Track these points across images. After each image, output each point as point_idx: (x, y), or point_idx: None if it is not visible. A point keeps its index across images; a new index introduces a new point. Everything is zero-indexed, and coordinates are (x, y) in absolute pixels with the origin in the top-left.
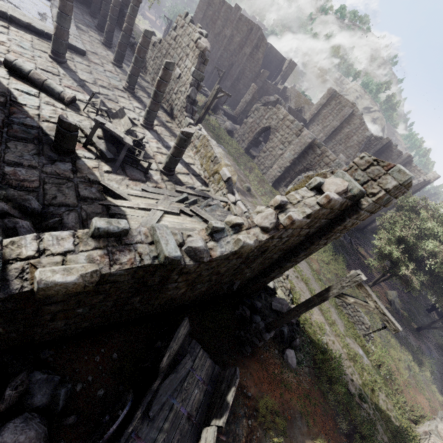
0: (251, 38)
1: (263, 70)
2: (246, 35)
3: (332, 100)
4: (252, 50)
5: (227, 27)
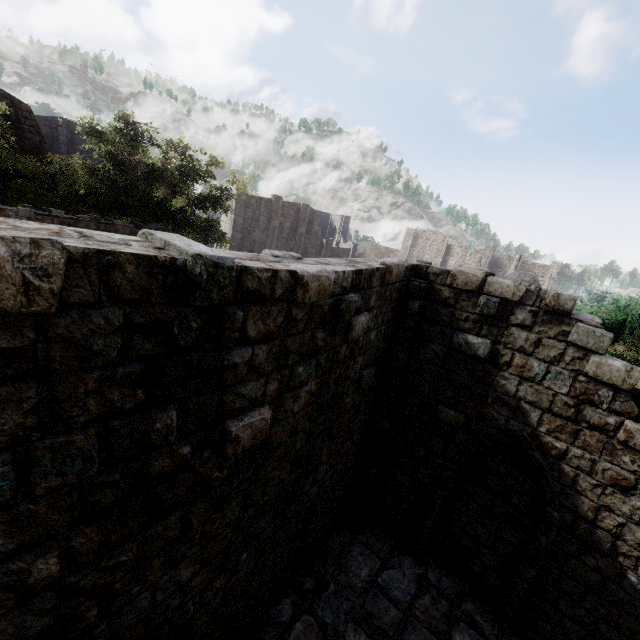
0: (302, 217)
1: (326, 240)
2: (295, 217)
3: (417, 239)
4: (306, 227)
5: (273, 219)
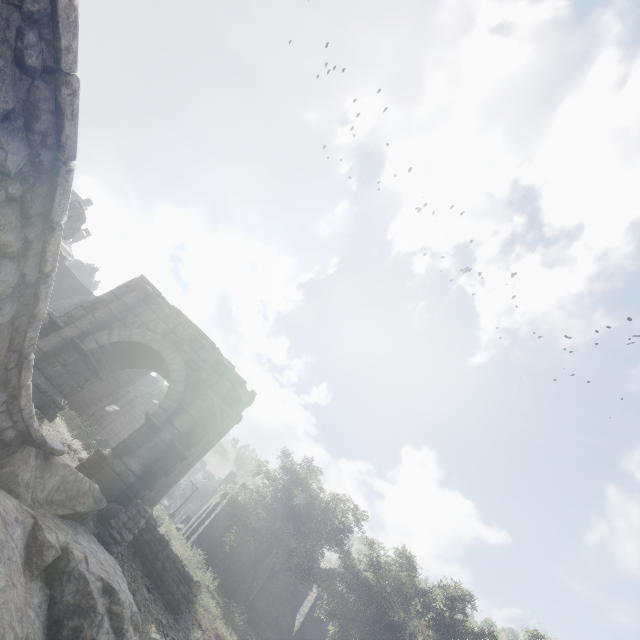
0: None
1: None
2: None
3: None
4: None
5: None
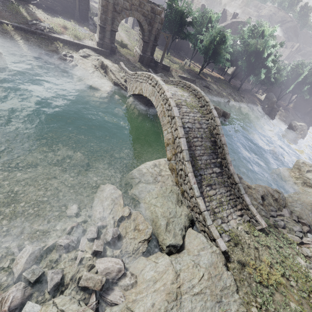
0: None
1: None
2: None
3: None
4: None
5: None
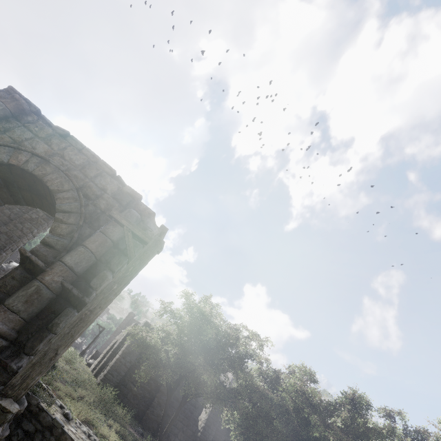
0: None
1: None
2: None
3: None
4: None
5: None
